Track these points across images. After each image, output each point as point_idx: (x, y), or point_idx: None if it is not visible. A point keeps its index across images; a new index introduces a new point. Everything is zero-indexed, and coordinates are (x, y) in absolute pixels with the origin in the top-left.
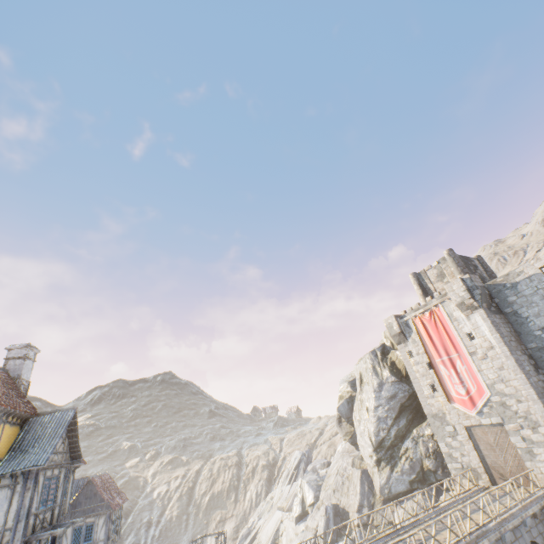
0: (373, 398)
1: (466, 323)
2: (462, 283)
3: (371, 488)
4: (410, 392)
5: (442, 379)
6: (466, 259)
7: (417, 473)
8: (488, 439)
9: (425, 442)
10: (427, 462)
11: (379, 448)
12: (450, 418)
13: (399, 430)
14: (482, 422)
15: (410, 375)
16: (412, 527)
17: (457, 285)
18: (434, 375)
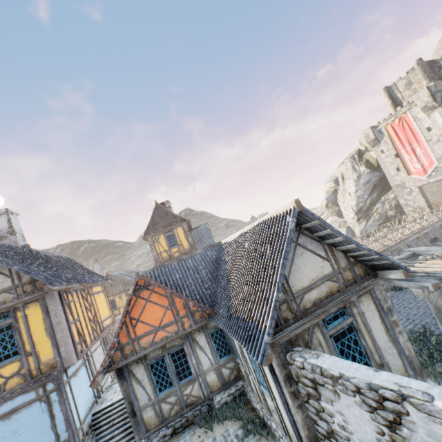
0: (354, 186)
1: (426, 121)
2: (427, 91)
3: (353, 234)
4: (380, 176)
5: (404, 163)
6: (432, 63)
7: (383, 219)
8: (432, 190)
9: (389, 202)
10: (390, 212)
11: (359, 212)
12: (408, 185)
13: (372, 200)
14: (429, 181)
15: (381, 165)
16: (386, 236)
17: (423, 93)
18: (399, 161)
